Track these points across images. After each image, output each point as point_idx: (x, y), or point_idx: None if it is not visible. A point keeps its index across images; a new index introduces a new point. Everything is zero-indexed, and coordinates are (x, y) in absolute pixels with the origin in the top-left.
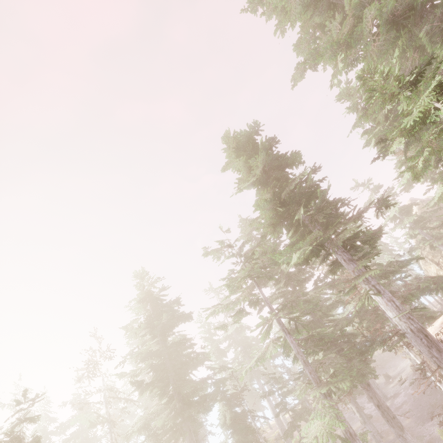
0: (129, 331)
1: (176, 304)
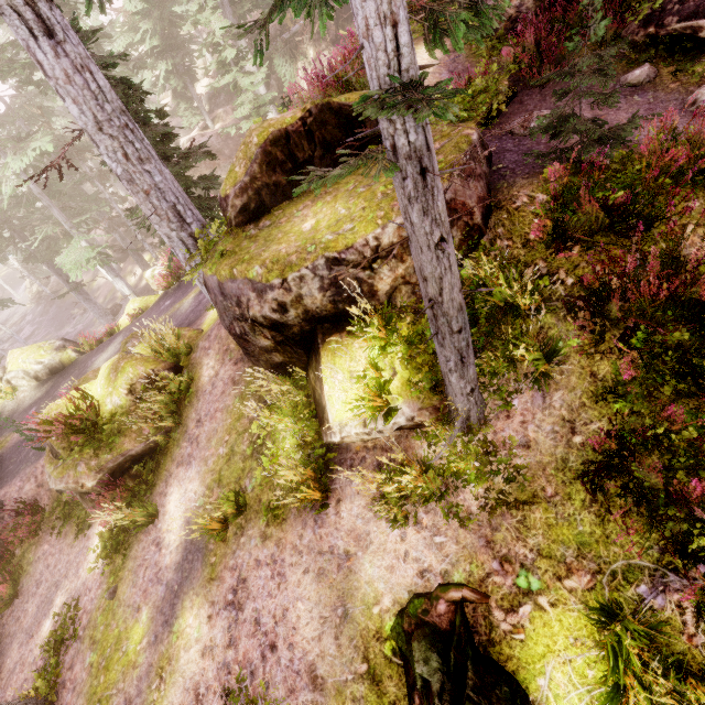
0: None
1: None
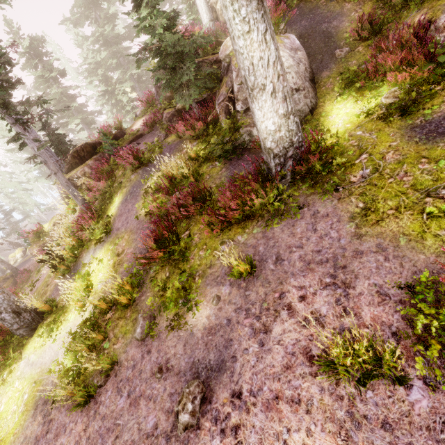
0: None
1: None
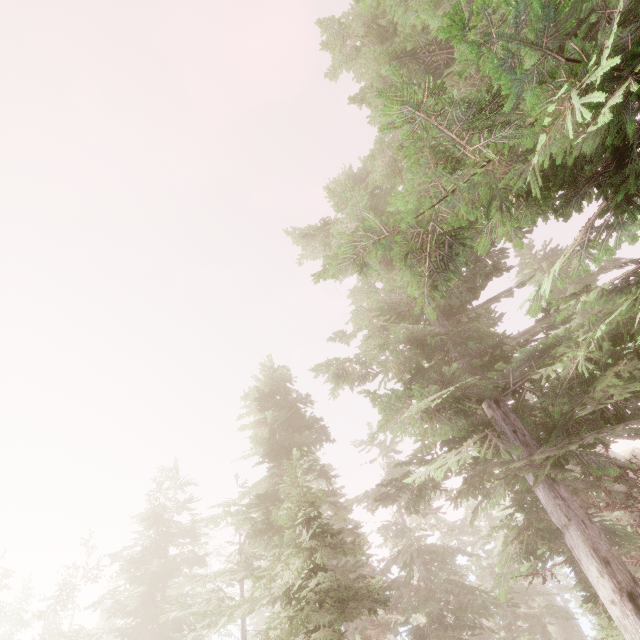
0: (117, 560)
1: (191, 536)
